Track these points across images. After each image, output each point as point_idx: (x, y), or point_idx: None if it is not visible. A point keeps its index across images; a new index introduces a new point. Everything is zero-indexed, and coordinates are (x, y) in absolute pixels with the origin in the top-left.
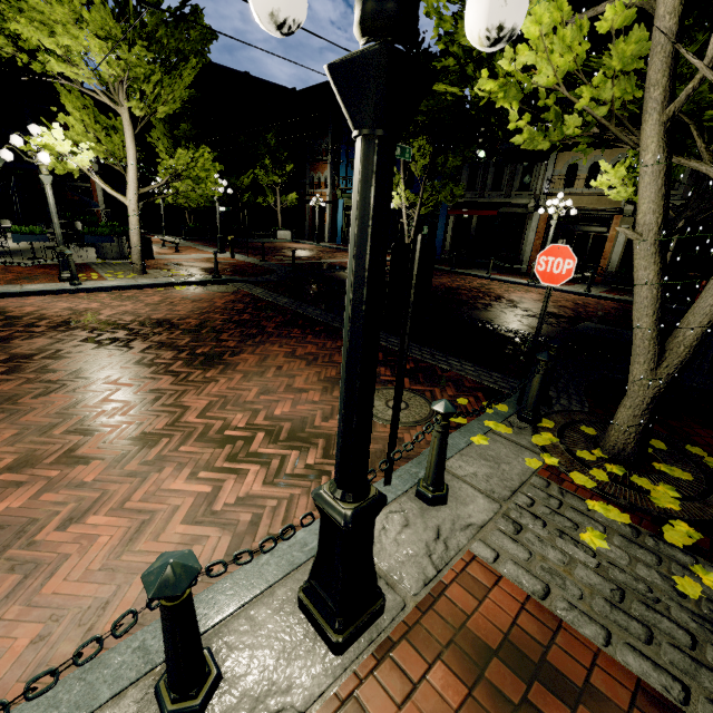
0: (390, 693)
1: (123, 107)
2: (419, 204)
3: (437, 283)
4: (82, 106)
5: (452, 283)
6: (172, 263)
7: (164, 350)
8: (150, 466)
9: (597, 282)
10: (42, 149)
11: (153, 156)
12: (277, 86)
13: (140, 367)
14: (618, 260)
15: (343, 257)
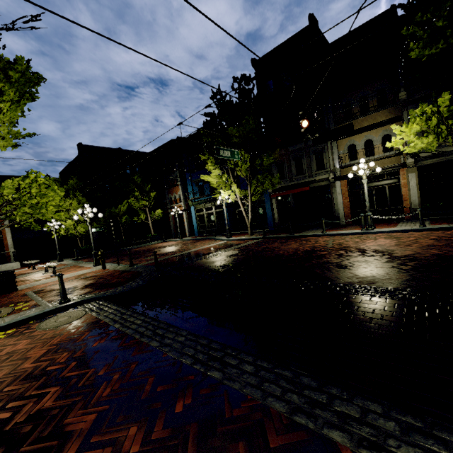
0: None
1: None
2: (249, 195)
3: (291, 249)
4: None
5: (303, 246)
6: (34, 291)
7: None
8: None
9: (408, 218)
10: None
11: None
12: (140, 152)
13: None
14: (418, 198)
15: (202, 245)
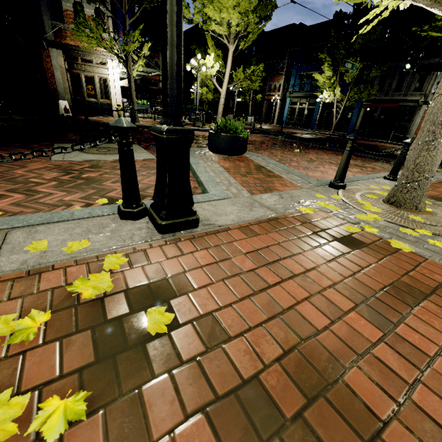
0: (438, 187)
1: (231, 45)
2: (346, 99)
3: (360, 142)
4: (212, 45)
5: (369, 143)
6: None
7: (274, 147)
8: (320, 164)
9: None
10: (204, 65)
11: (185, 72)
12: None
13: (274, 149)
14: None
15: (294, 130)
